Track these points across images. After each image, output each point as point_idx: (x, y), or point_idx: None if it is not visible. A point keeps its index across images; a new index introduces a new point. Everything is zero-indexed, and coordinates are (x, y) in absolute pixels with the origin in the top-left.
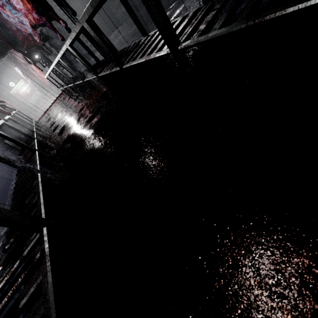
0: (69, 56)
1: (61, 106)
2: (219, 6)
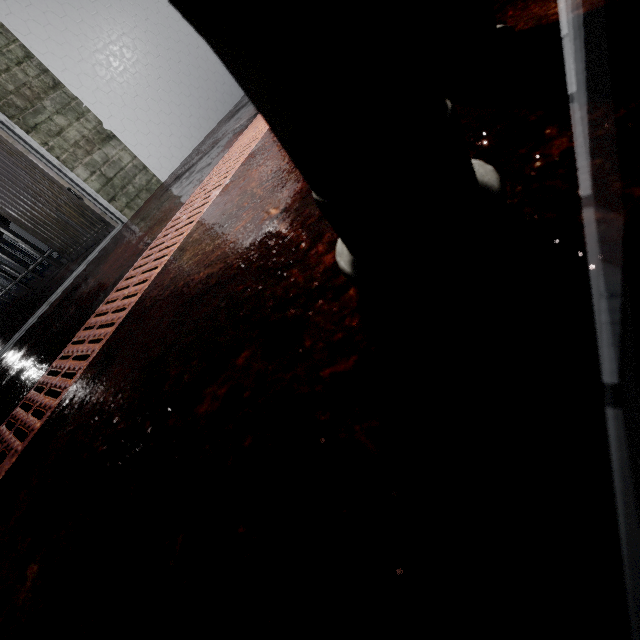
0: (5, 262)
1: None
2: None
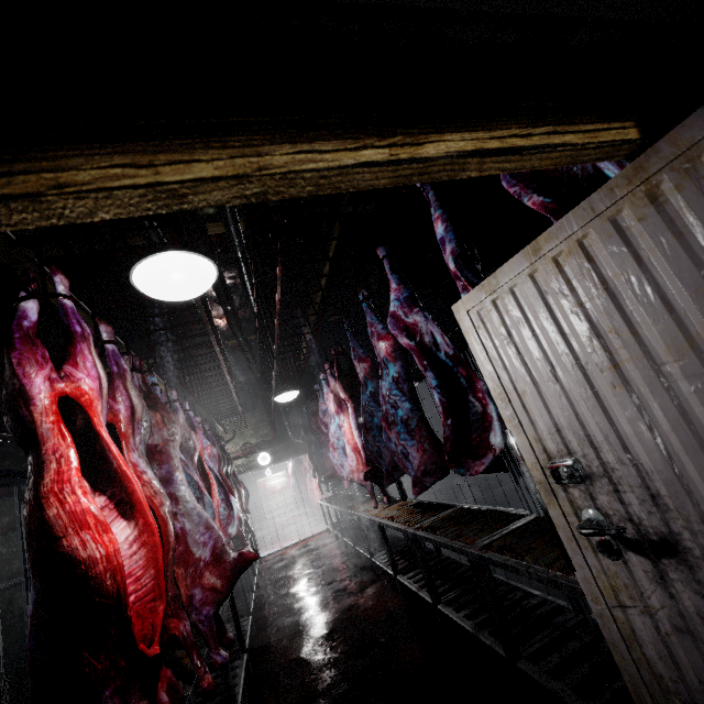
0: None
1: (314, 562)
2: (587, 640)
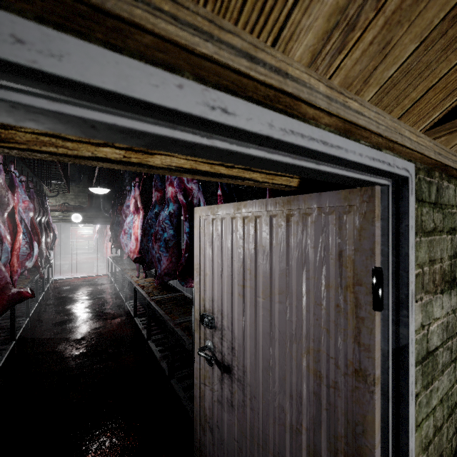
0: None
1: (90, 293)
2: None
